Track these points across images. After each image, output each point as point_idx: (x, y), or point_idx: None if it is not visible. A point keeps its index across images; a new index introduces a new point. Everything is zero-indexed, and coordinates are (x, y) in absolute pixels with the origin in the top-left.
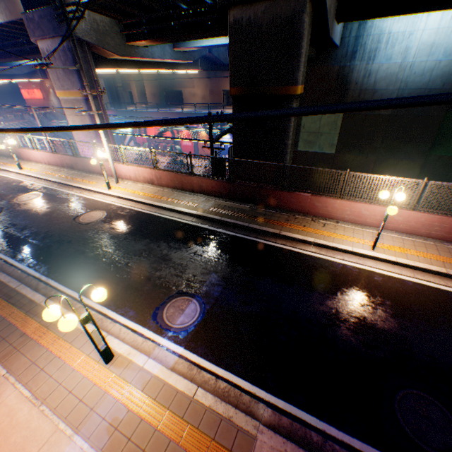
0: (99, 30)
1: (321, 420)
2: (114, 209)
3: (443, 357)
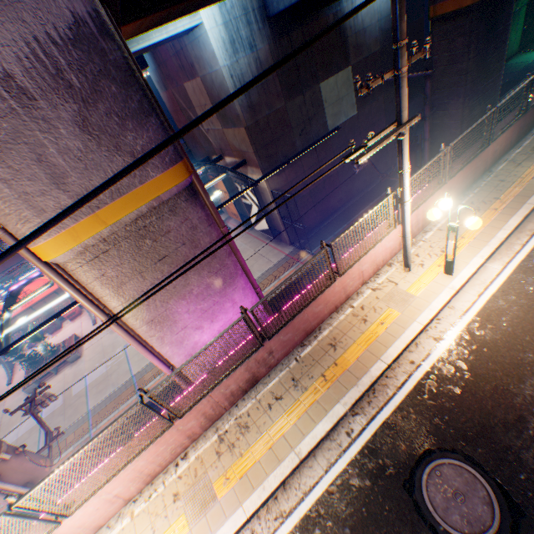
0: None
1: None
2: None
3: None
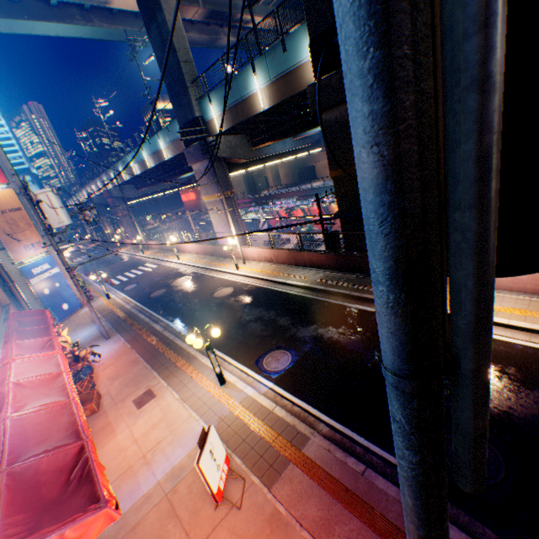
0: (231, 147)
1: (368, 440)
2: (239, 285)
3: (522, 414)
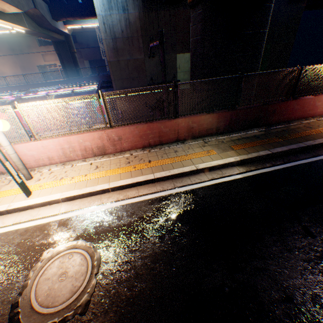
0: None
1: None
2: (92, 225)
3: None
